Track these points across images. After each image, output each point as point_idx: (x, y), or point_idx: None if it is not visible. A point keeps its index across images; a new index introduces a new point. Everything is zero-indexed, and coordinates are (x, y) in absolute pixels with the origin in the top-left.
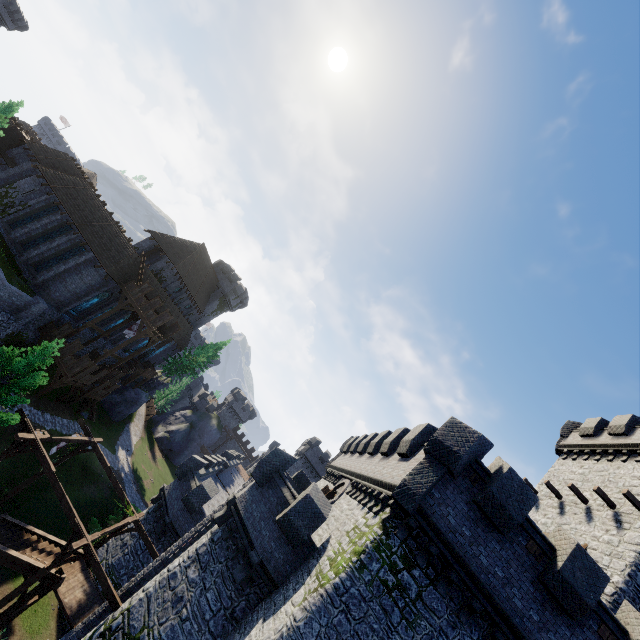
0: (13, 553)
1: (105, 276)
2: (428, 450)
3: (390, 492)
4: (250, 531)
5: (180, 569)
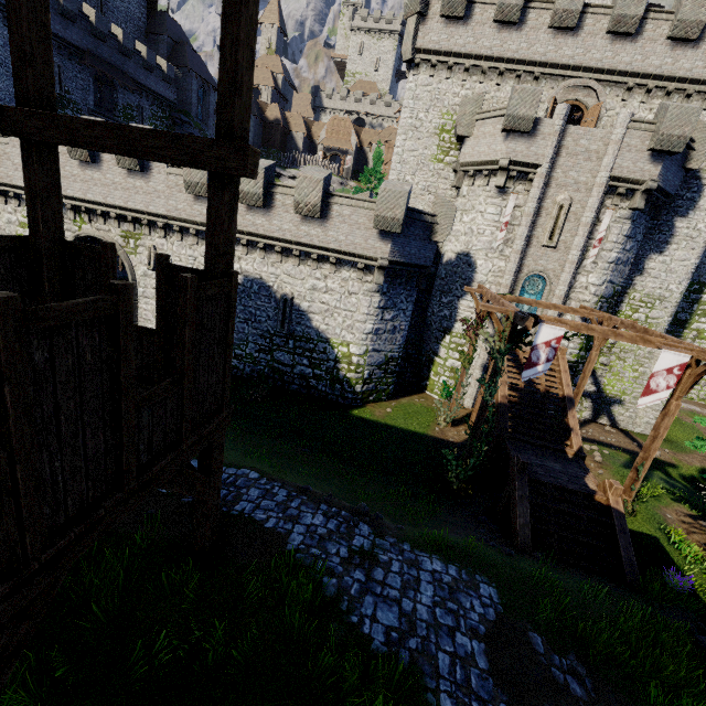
0: (570, 392)
1: None
2: None
3: None
4: (669, 191)
5: (621, 254)
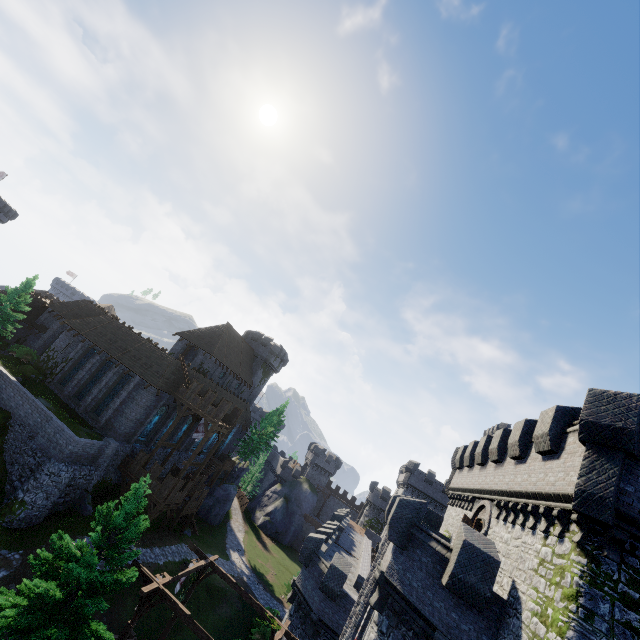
0: None
1: (157, 392)
2: (585, 438)
3: (563, 504)
4: (420, 608)
5: None
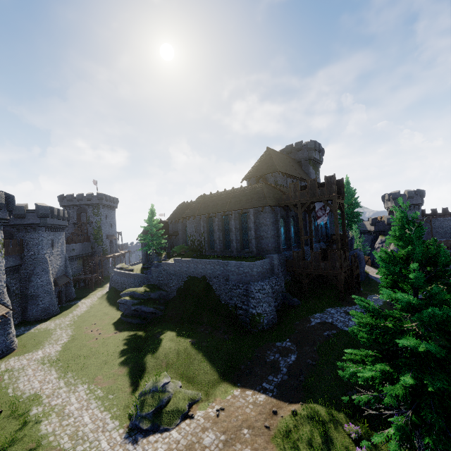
0: None
1: (271, 209)
2: None
3: None
4: None
5: None
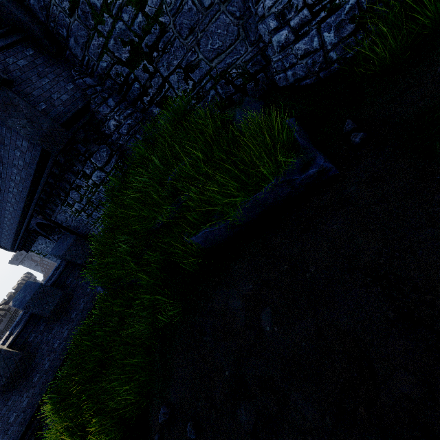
0: None
1: None
2: None
3: None
4: None
5: None
